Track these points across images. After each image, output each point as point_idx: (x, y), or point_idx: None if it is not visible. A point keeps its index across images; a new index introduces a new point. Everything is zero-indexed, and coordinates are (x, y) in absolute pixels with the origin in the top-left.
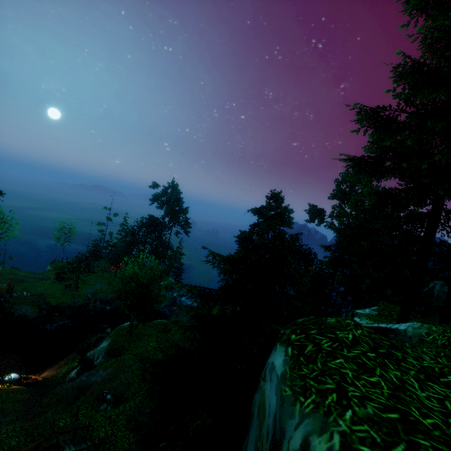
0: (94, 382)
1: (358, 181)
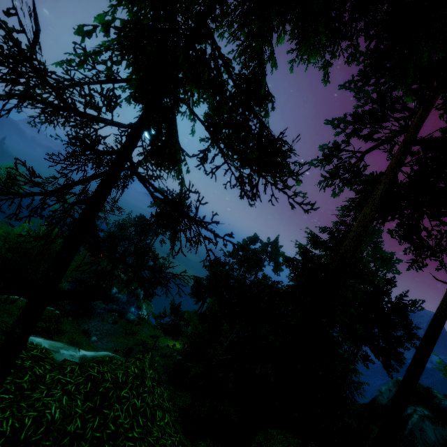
0: None
1: None
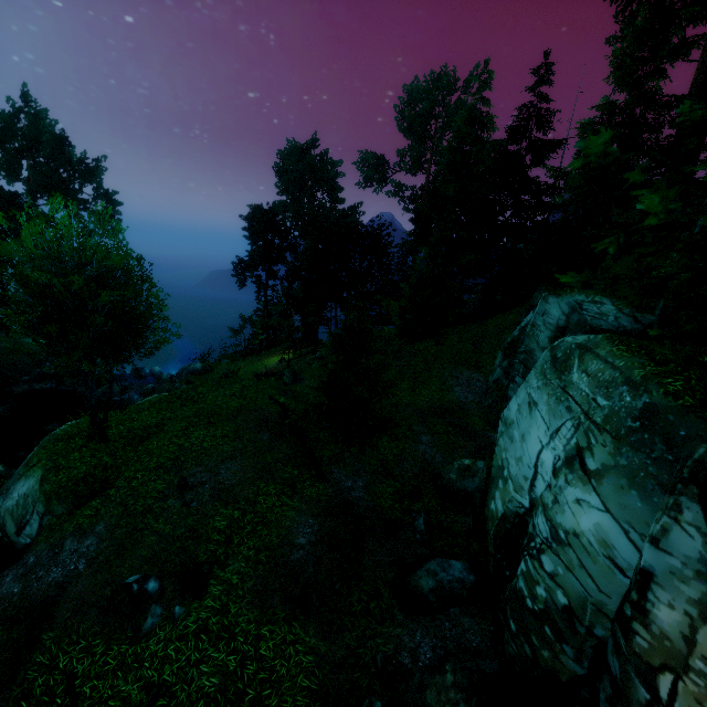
0: (64, 579)
1: (449, 89)
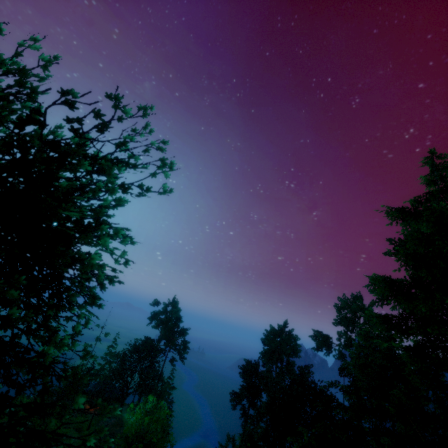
0: None
1: (359, 308)
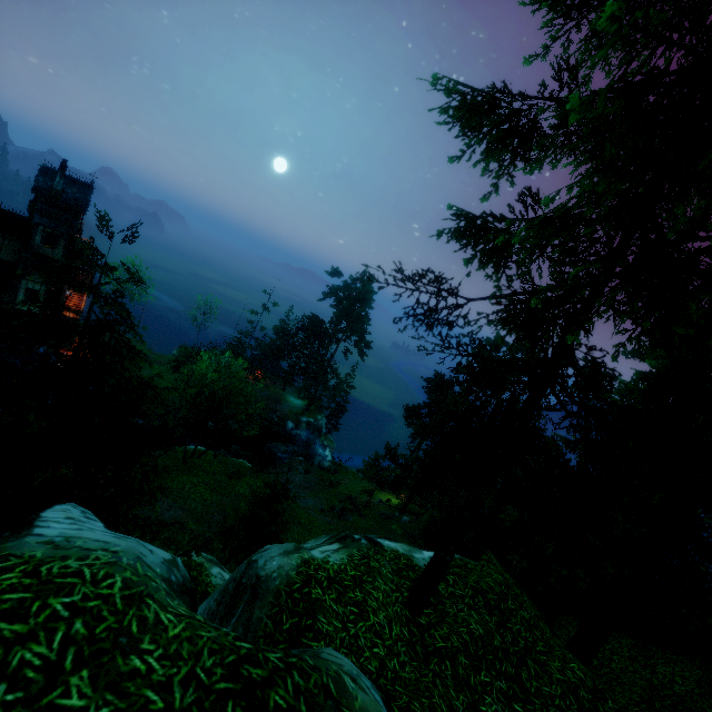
0: None
1: None
